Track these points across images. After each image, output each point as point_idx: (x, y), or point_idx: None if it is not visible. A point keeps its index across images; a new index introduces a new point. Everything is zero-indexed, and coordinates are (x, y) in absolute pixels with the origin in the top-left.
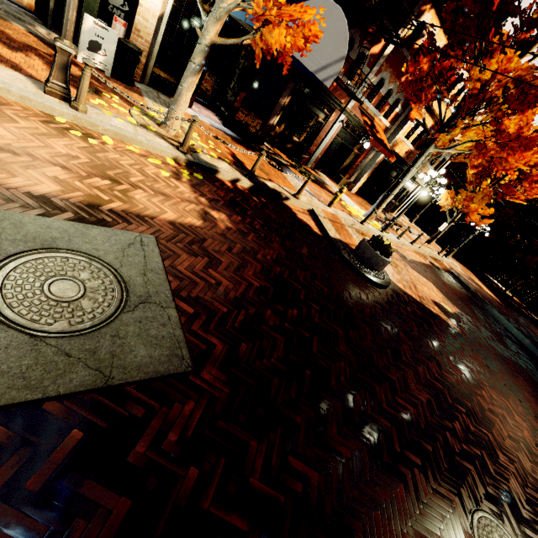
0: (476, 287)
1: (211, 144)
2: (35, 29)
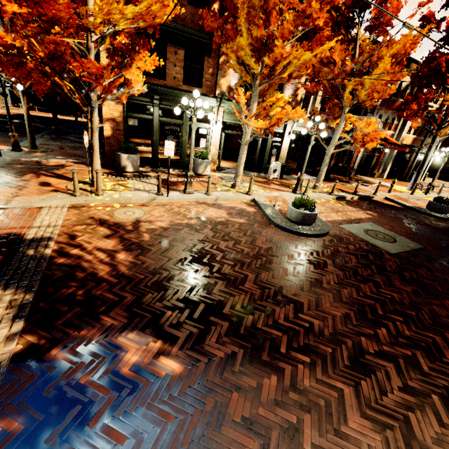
0: None
1: (325, 187)
2: (251, 174)
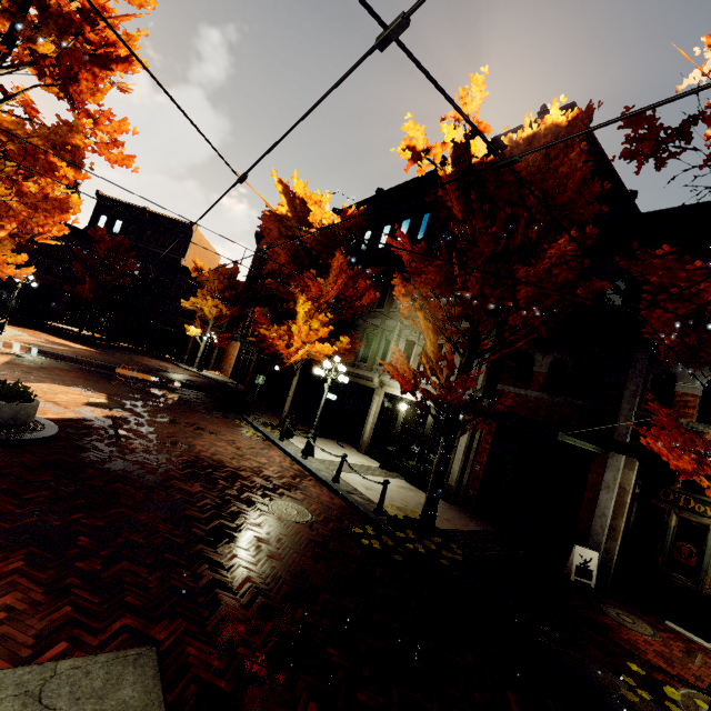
0: (68, 350)
1: None
2: None
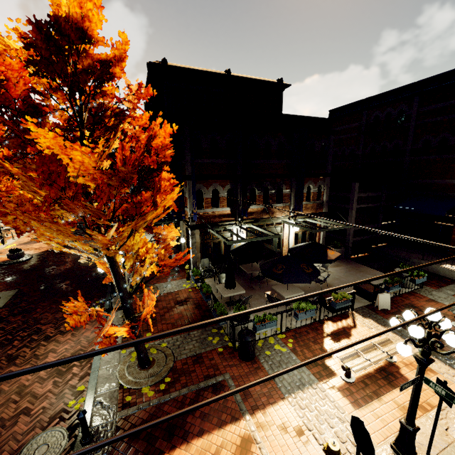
0: None
1: None
2: None
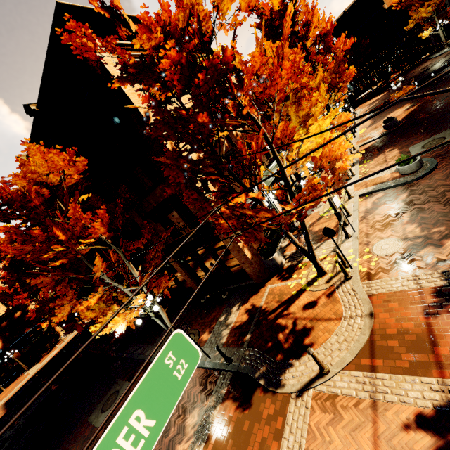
0: (378, 101)
1: None
2: None
